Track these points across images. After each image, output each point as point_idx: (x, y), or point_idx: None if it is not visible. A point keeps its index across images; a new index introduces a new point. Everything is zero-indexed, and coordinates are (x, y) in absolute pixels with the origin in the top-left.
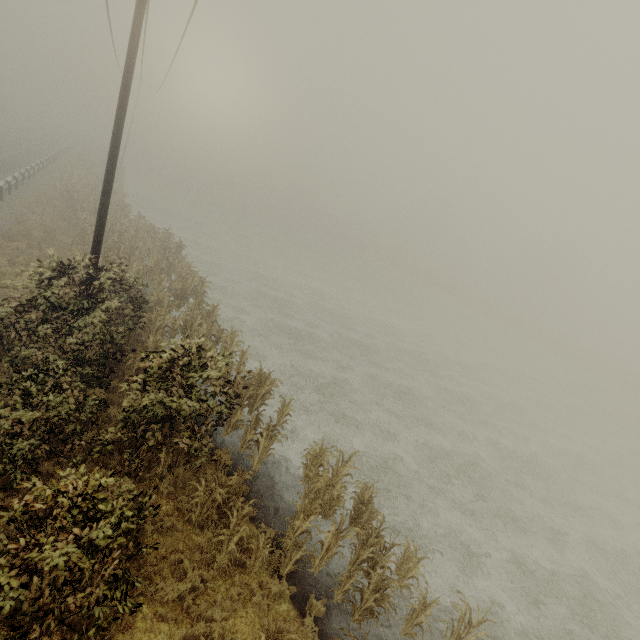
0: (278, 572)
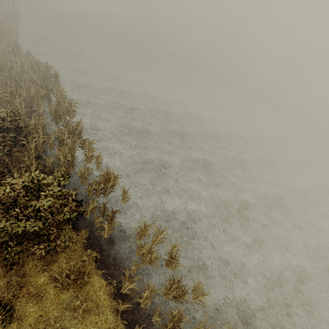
0: (117, 309)
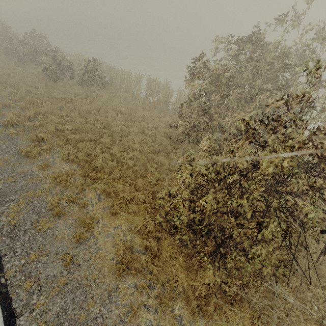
0: None
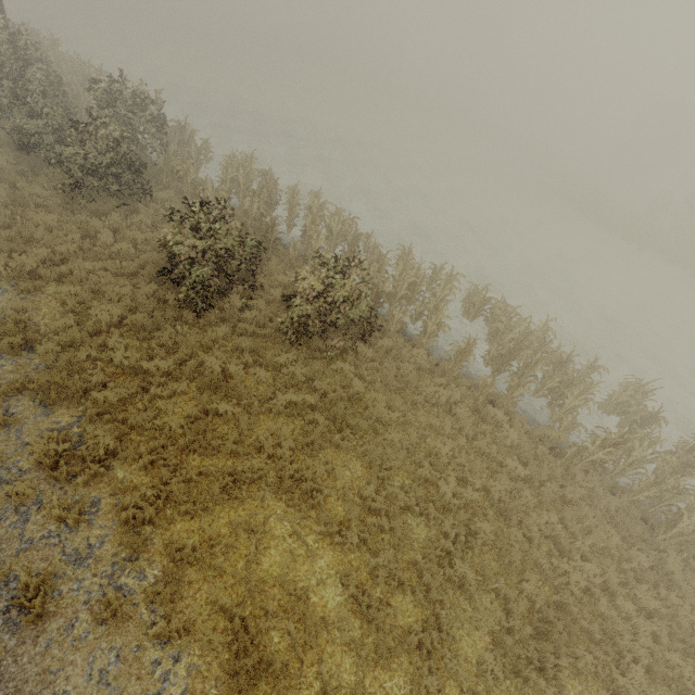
0: None
